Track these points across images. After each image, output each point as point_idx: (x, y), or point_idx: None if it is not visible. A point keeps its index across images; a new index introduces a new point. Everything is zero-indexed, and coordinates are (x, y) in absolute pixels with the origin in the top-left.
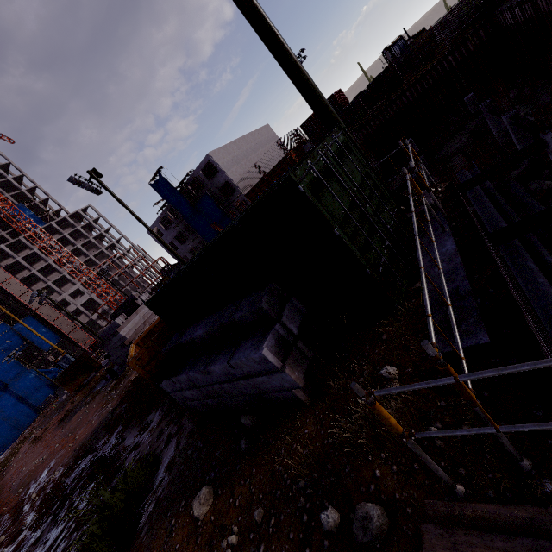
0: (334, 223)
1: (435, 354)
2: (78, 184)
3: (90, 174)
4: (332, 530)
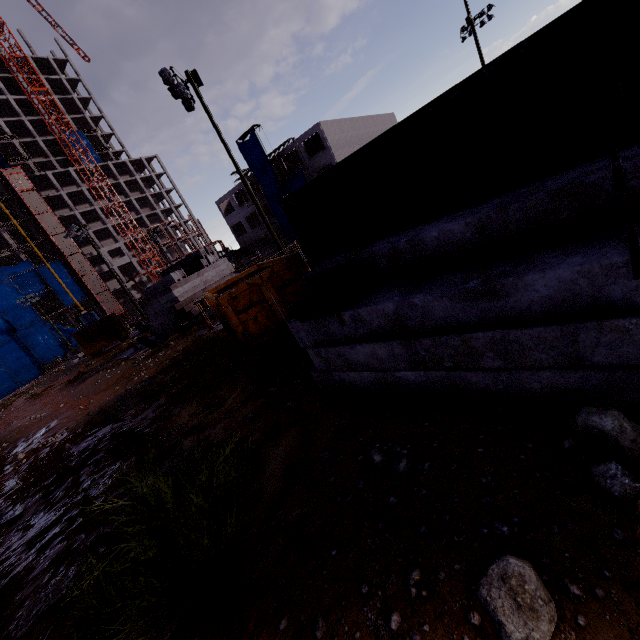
0: None
1: None
2: (170, 84)
3: (188, 77)
4: None
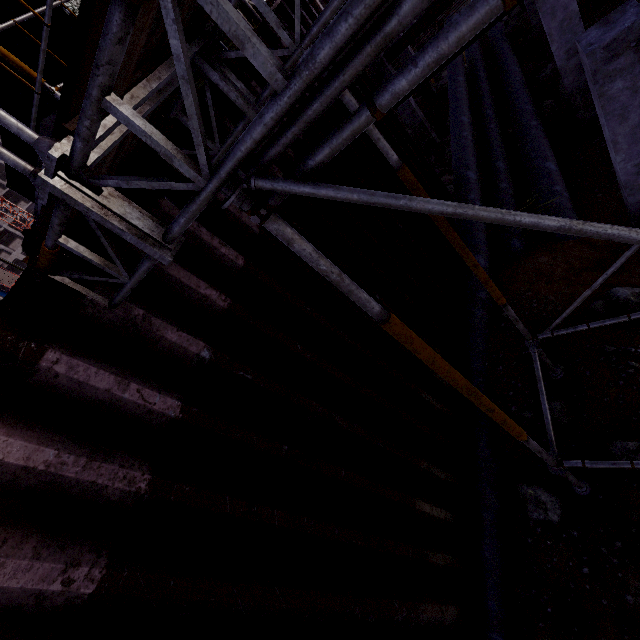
0: (68, 3)
1: None
2: None
3: None
4: None
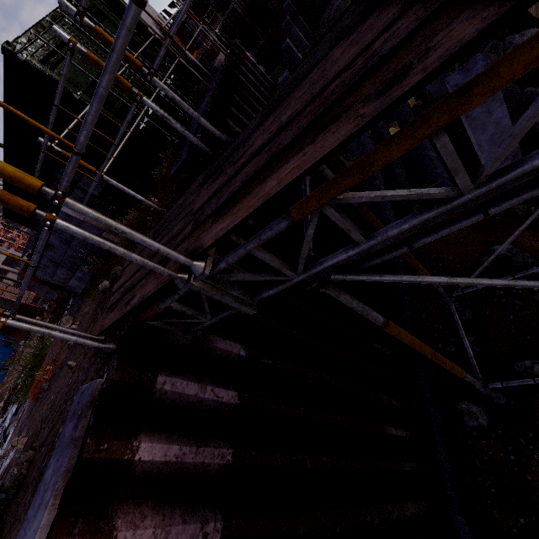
0: (76, 90)
1: (49, 145)
2: None
3: None
4: (104, 290)
